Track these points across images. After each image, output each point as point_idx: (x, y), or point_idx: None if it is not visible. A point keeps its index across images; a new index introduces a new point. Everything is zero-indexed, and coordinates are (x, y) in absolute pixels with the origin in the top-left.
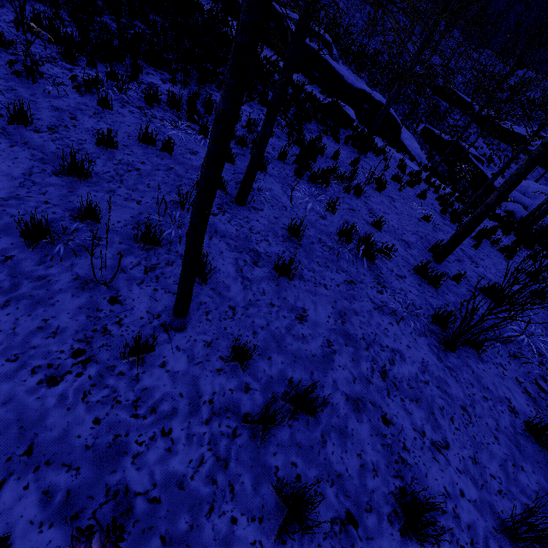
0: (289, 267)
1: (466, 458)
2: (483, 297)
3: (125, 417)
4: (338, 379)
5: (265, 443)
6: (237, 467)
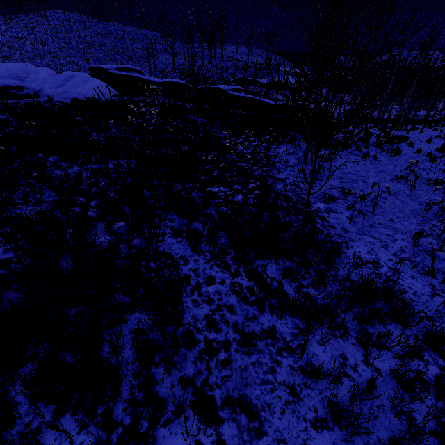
0: None
1: None
2: None
3: None
4: None
5: None
6: None
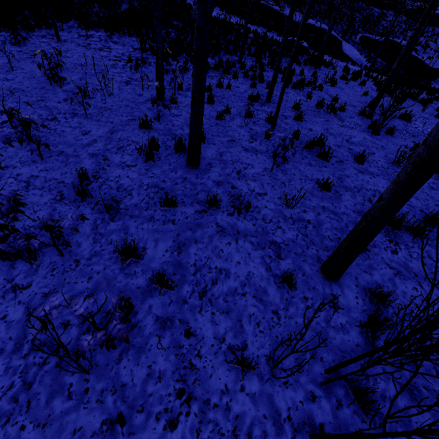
0: (301, 115)
1: (382, 156)
2: (400, 120)
3: (272, 147)
4: (330, 142)
5: (311, 152)
6: (305, 154)
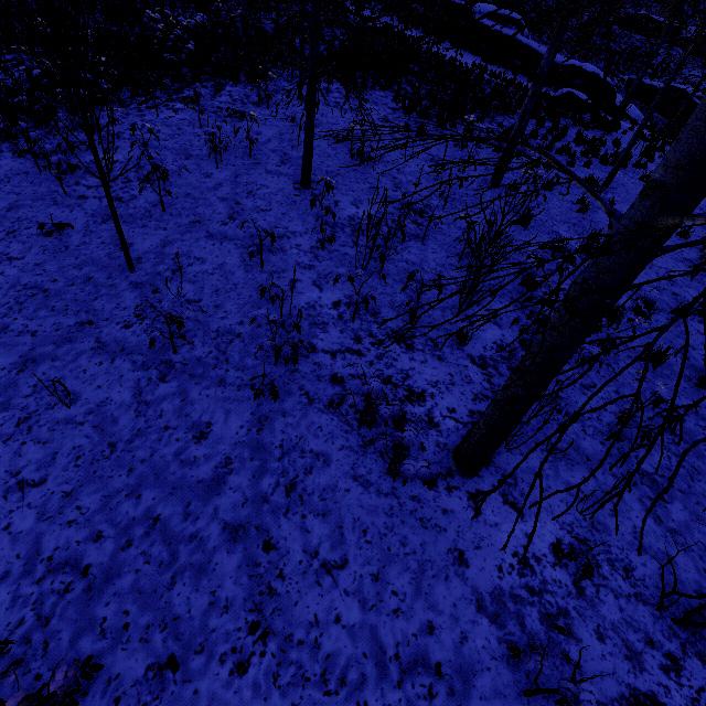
0: None
1: None
2: None
3: None
4: None
5: None
6: None
